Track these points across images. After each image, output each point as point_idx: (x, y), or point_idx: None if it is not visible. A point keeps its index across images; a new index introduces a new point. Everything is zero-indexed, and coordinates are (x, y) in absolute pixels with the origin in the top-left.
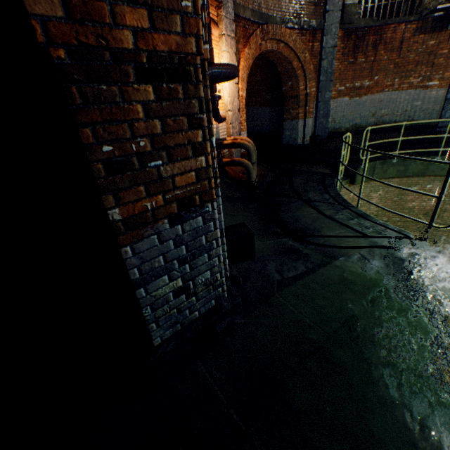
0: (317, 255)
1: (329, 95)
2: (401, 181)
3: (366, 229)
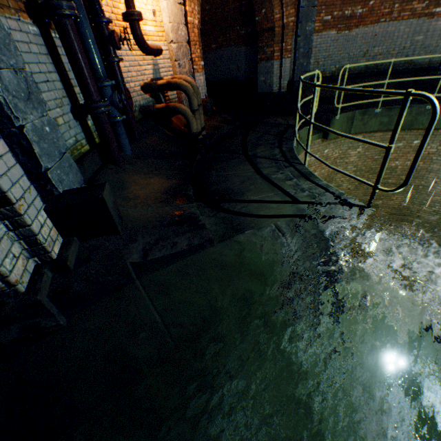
0: (221, 226)
1: (311, 28)
2: (385, 135)
3: (301, 192)
